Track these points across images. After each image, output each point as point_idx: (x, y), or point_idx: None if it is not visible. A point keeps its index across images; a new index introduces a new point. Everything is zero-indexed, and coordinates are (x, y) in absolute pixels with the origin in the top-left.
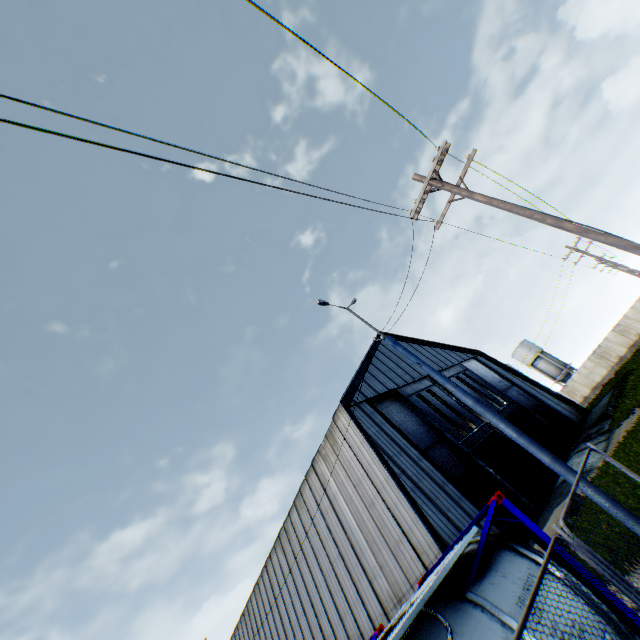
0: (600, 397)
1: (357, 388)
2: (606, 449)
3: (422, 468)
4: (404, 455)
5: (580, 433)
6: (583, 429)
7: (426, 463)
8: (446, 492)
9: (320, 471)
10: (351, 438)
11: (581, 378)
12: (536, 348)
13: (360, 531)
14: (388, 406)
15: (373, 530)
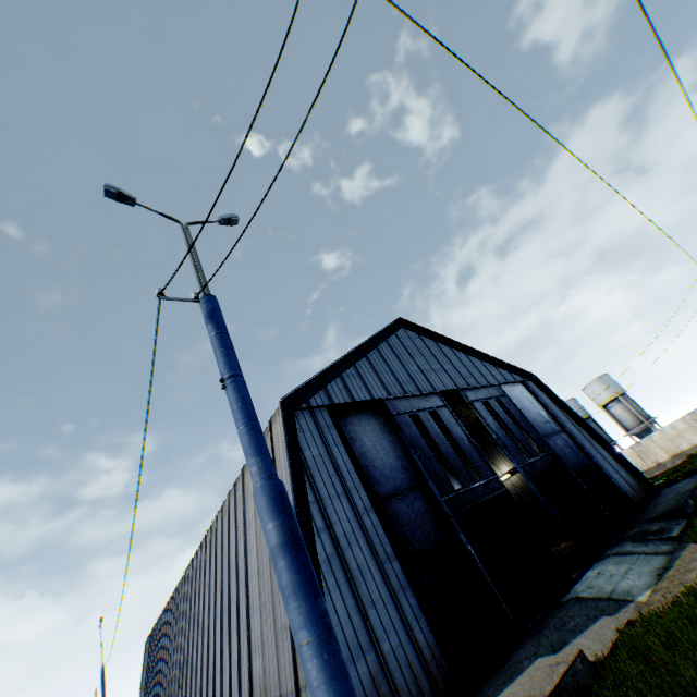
0: (680, 473)
1: (323, 386)
2: (664, 574)
3: (363, 526)
4: (344, 500)
5: (634, 521)
6: (640, 517)
7: (374, 520)
8: (384, 573)
9: (247, 481)
10: (279, 455)
11: (663, 440)
12: (617, 388)
13: (257, 582)
14: (363, 421)
15: (267, 591)
